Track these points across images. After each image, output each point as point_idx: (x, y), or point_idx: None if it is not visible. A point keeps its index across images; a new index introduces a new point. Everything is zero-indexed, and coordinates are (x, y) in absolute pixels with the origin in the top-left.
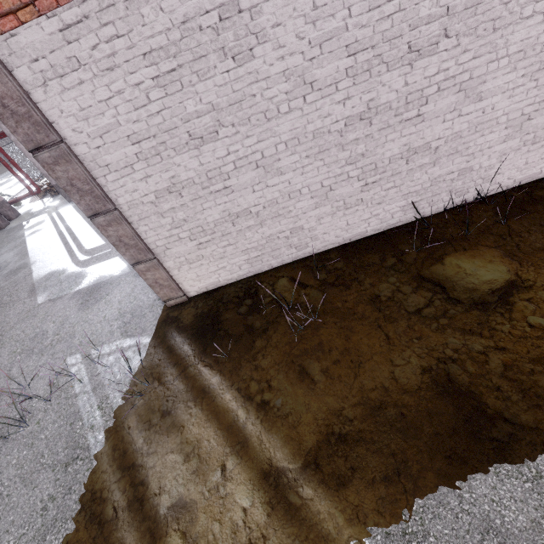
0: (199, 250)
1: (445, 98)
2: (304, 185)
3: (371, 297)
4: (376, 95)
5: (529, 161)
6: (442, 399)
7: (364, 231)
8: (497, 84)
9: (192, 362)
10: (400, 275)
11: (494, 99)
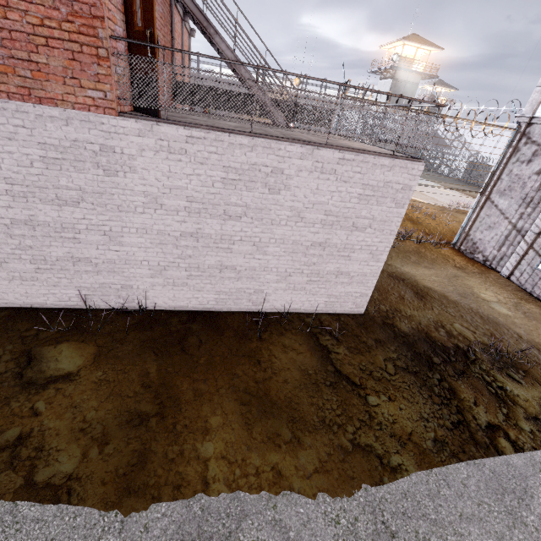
0: None
1: (95, 235)
2: None
3: None
4: (36, 214)
5: (177, 296)
6: None
7: (45, 302)
8: (133, 241)
9: None
10: (19, 345)
11: (134, 249)
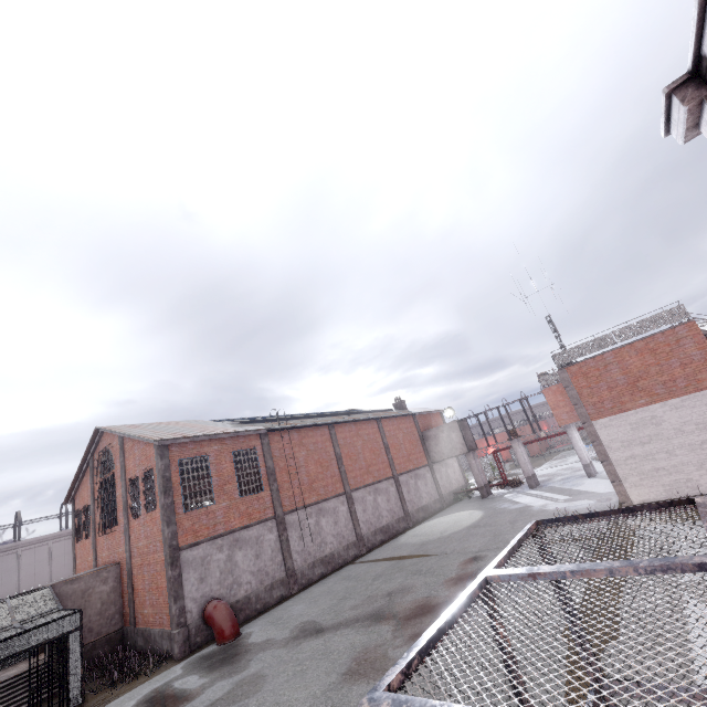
0: (640, 481)
1: None
2: (688, 461)
3: None
4: None
5: None
6: None
7: None
8: None
9: None
10: None
11: None
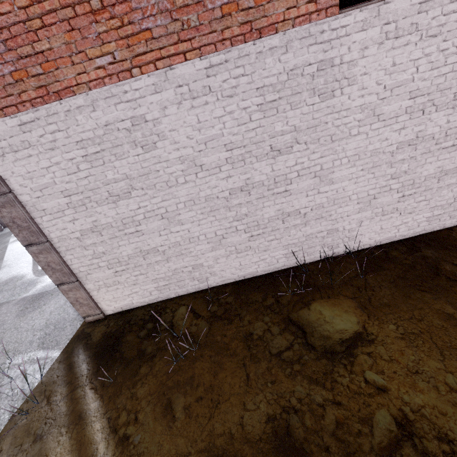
0: (115, 276)
1: (305, 180)
2: (201, 233)
3: (245, 334)
4: (251, 176)
5: (384, 227)
6: (277, 454)
7: (255, 271)
8: (343, 174)
9: (83, 382)
10: (274, 316)
11: (343, 184)
